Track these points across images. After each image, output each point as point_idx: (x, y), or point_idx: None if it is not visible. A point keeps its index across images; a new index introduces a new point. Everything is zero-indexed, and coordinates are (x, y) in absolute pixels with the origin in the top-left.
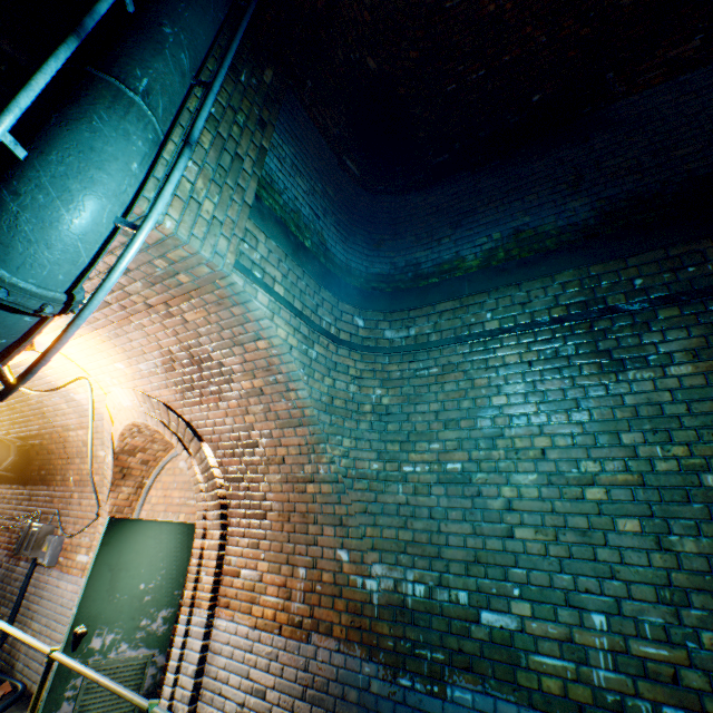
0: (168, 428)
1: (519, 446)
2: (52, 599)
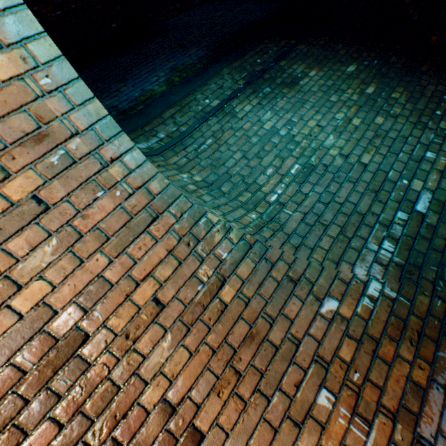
0: None
1: (307, 132)
2: None
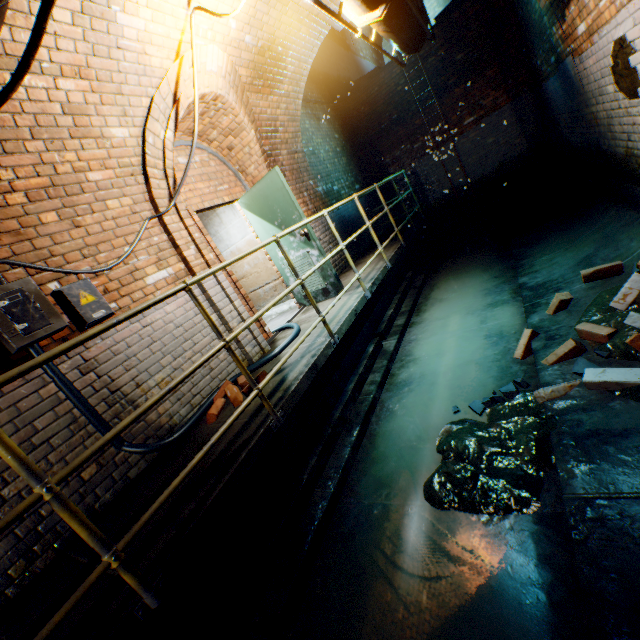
0: (243, 107)
1: (317, 142)
2: (156, 340)
